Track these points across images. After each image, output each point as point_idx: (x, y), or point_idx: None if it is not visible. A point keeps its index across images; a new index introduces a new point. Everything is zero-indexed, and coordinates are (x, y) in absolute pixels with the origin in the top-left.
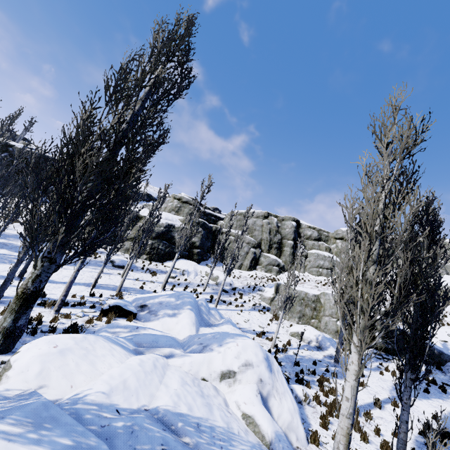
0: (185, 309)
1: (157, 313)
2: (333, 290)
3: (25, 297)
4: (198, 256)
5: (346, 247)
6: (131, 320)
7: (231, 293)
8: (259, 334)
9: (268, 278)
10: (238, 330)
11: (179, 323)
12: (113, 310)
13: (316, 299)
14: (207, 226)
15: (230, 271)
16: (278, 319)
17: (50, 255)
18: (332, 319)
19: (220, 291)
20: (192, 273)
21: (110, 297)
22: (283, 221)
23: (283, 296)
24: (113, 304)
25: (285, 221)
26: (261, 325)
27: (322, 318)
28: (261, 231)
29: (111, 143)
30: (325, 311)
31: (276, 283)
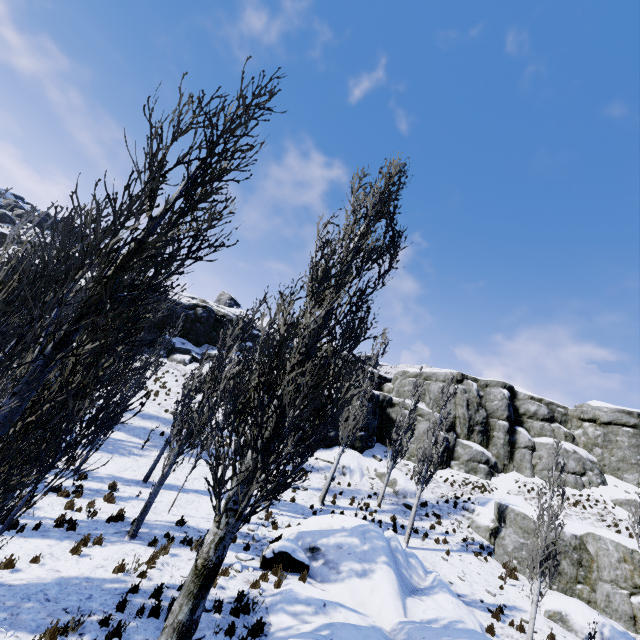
0: (379, 562)
1: (339, 567)
2: (594, 517)
3: (206, 574)
4: (361, 442)
5: (603, 436)
6: (304, 580)
7: (421, 513)
8: (496, 613)
9: (473, 484)
10: (462, 605)
11: (376, 592)
12: (279, 559)
13: (578, 543)
14: (372, 395)
15: (426, 484)
16: (513, 576)
17: (236, 506)
18: (618, 590)
19: (412, 516)
20: (356, 472)
21: (259, 522)
22: (487, 388)
23: (515, 530)
24: (279, 550)
25: (491, 387)
26: (490, 589)
27: (597, 585)
28: (453, 404)
29: (307, 337)
30: (602, 570)
31: (497, 502)
